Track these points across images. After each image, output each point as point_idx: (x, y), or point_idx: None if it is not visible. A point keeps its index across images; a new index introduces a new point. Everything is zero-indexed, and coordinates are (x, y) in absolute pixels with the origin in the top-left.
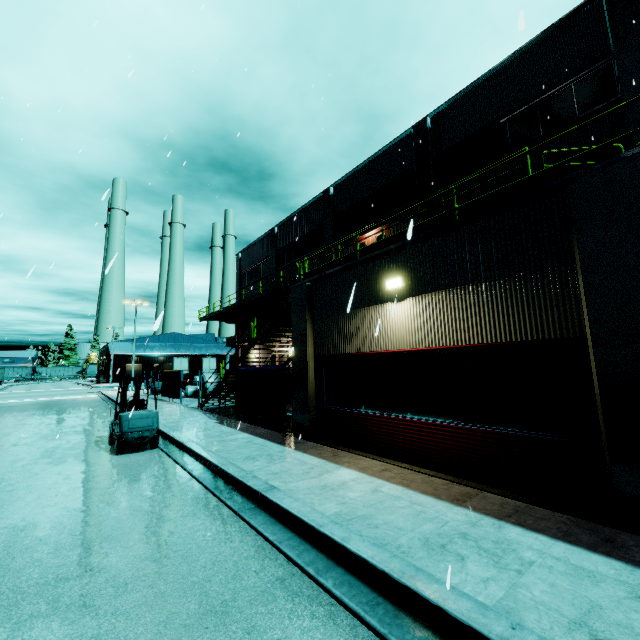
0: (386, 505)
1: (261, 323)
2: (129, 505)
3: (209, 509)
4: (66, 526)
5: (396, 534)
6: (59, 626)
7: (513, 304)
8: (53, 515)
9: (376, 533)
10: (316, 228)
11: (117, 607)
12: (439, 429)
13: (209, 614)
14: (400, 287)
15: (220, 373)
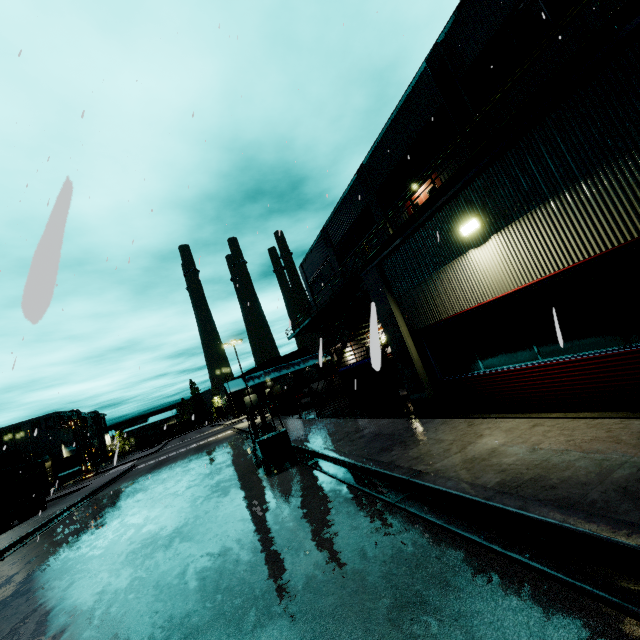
0: (554, 462)
1: (344, 322)
2: (294, 517)
3: (365, 506)
4: (251, 546)
5: (582, 491)
6: (280, 633)
7: (633, 189)
8: (238, 538)
9: (556, 494)
10: (363, 211)
11: (321, 610)
12: (585, 364)
13: (408, 606)
14: (478, 229)
15: (325, 380)
